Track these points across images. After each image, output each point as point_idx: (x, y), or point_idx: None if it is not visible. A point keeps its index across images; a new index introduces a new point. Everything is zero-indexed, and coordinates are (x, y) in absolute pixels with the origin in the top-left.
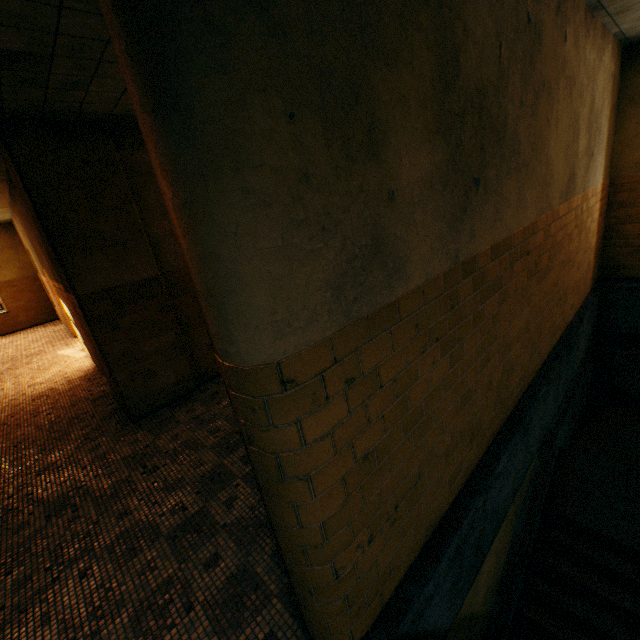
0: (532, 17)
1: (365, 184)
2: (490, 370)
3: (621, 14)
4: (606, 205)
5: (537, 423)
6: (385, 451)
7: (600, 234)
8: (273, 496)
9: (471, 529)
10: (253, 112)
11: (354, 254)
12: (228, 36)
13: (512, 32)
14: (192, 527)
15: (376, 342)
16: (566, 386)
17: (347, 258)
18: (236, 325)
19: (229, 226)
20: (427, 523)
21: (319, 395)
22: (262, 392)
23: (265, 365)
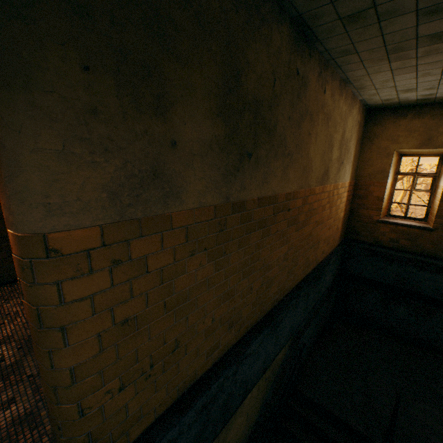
0: (300, 72)
1: (150, 130)
2: (252, 280)
3: (361, 89)
4: (352, 195)
5: (287, 323)
6: (146, 320)
7: (347, 212)
8: (36, 342)
9: (220, 391)
10: (49, 55)
11: (134, 173)
12: (34, 1)
13: (285, 75)
14: (2, 375)
15: (147, 239)
16: (314, 302)
17: (127, 175)
18: (14, 200)
19: (15, 125)
20: (182, 382)
21: (83, 266)
22: (30, 255)
23: (35, 234)
